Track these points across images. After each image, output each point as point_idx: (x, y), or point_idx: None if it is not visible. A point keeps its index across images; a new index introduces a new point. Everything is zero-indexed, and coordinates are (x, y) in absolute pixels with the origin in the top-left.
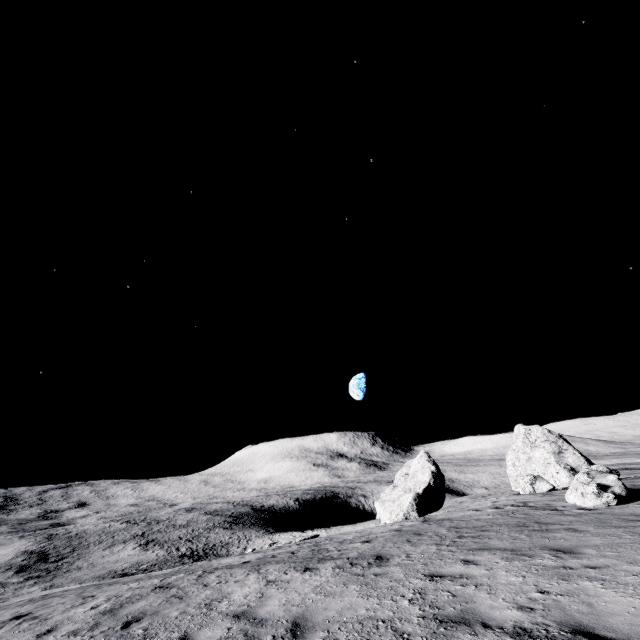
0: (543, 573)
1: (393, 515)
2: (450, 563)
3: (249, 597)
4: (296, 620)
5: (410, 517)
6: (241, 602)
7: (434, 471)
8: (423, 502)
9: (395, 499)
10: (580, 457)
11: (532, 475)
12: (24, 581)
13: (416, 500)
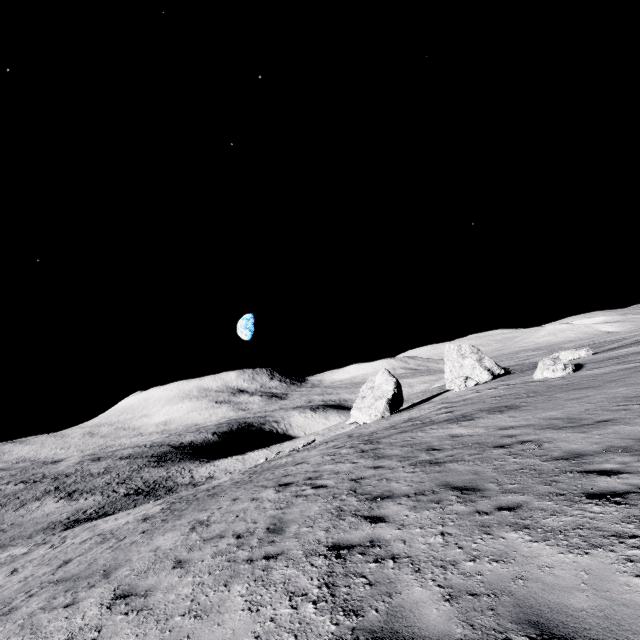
0: (626, 386)
1: (372, 416)
2: (563, 396)
3: (476, 429)
4: (549, 419)
5: (385, 416)
6: (479, 430)
7: (396, 382)
8: (392, 404)
9: (369, 406)
10: (492, 362)
11: (465, 376)
12: None
13: (388, 403)
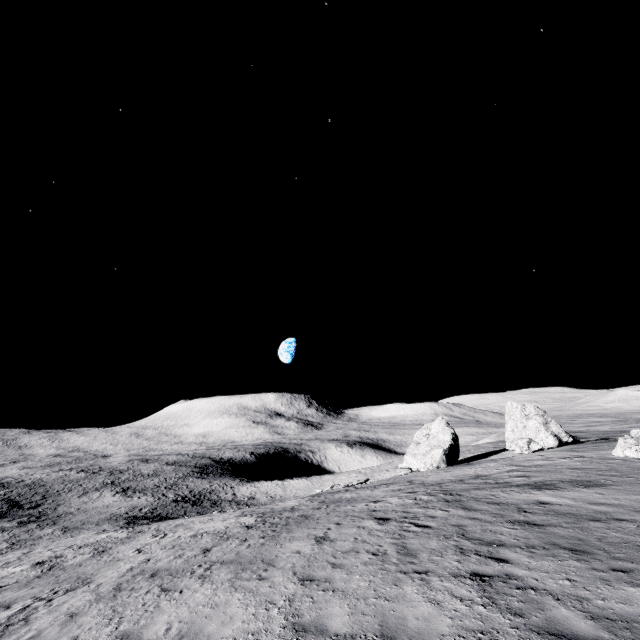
0: None
1: (427, 465)
2: None
3: (563, 499)
4: None
5: (440, 466)
6: (567, 501)
7: (453, 433)
8: (449, 456)
9: (424, 453)
10: (560, 427)
11: (528, 438)
12: (22, 525)
13: (445, 454)
